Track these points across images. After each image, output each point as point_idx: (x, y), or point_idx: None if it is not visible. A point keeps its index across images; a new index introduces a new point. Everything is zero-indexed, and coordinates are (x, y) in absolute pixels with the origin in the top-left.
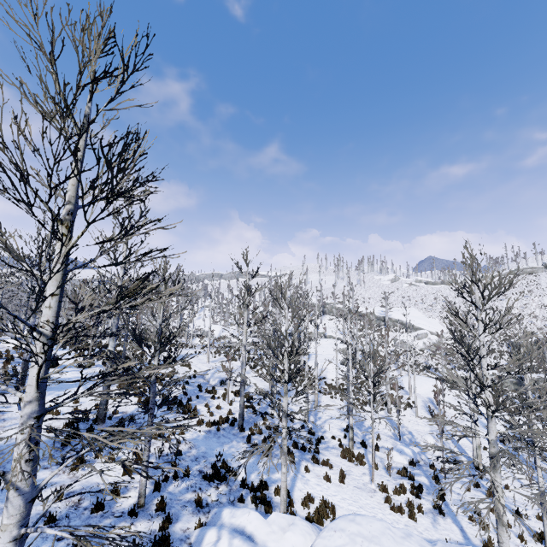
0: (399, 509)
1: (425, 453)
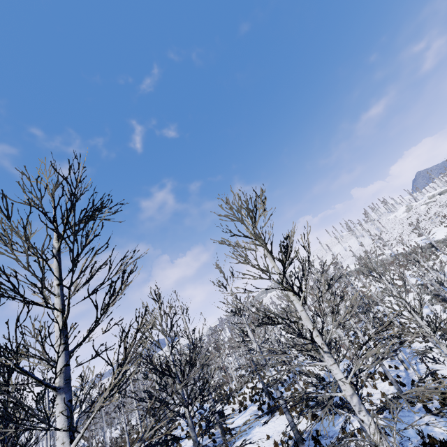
0: None
1: None
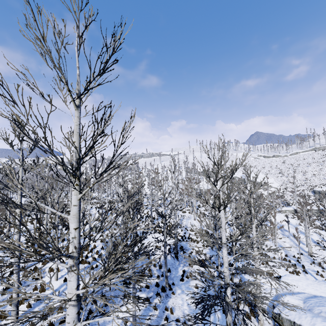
0: (292, 272)
1: (287, 251)
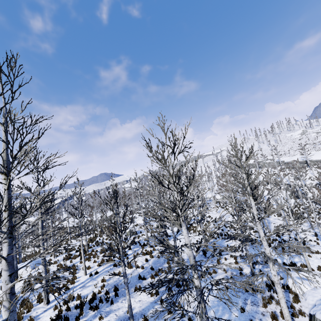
0: None
1: None
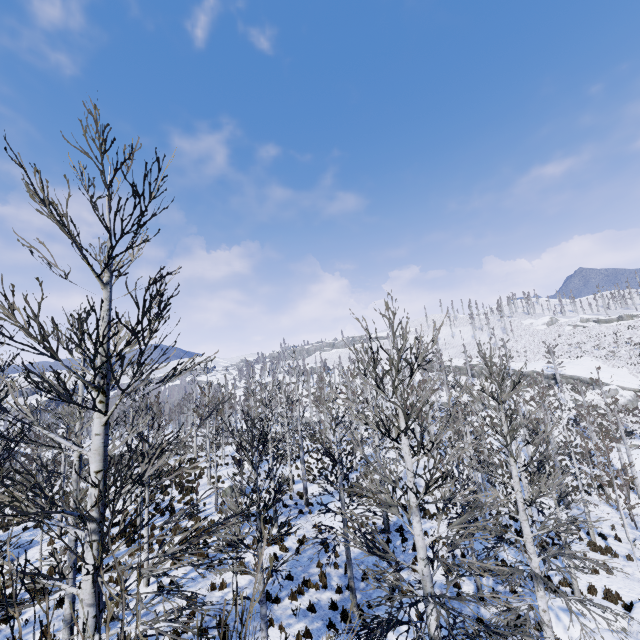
0: None
1: None
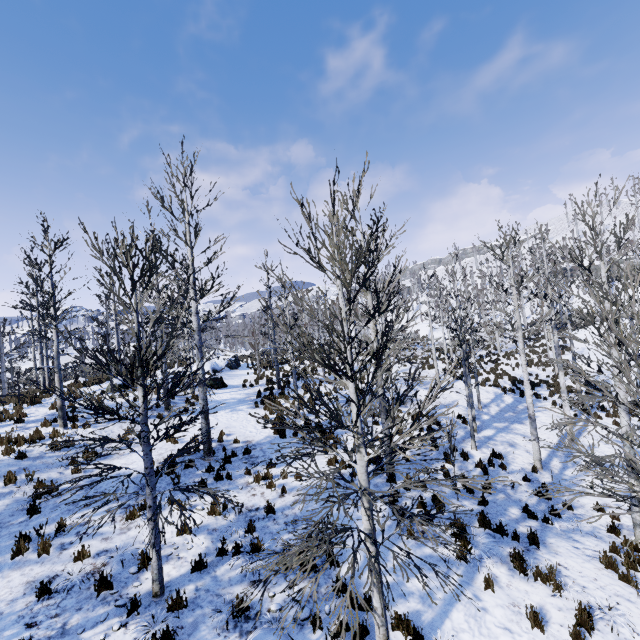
0: None
1: None
